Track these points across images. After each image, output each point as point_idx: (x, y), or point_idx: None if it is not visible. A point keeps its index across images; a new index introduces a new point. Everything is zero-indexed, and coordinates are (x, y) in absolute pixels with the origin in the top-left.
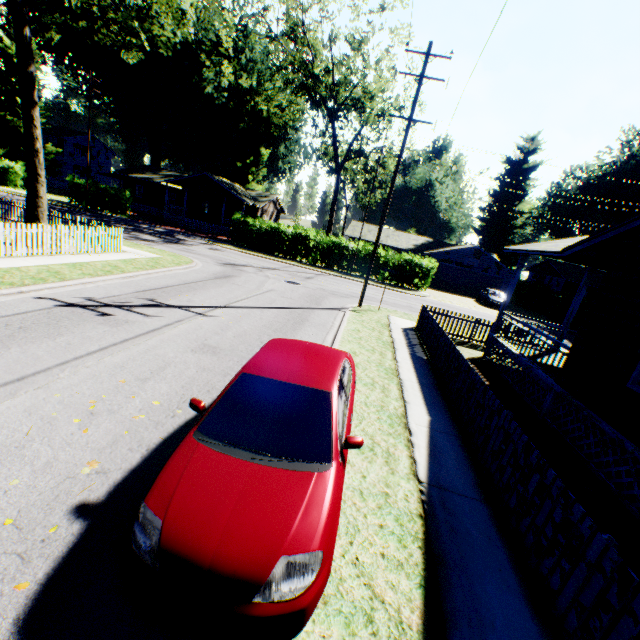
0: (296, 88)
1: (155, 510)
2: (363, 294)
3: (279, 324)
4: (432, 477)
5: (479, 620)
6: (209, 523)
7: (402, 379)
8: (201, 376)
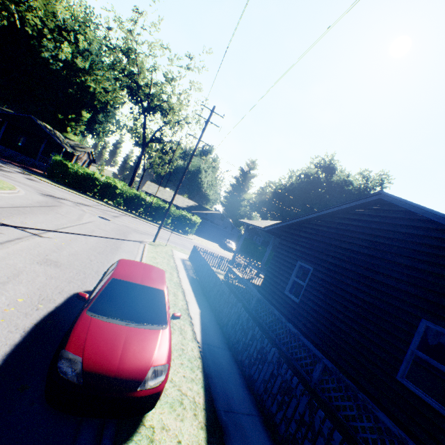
0: (124, 86)
1: (75, 353)
2: (158, 234)
3: (101, 248)
4: (204, 339)
5: (227, 397)
6: (111, 356)
7: (184, 289)
8: (51, 282)
